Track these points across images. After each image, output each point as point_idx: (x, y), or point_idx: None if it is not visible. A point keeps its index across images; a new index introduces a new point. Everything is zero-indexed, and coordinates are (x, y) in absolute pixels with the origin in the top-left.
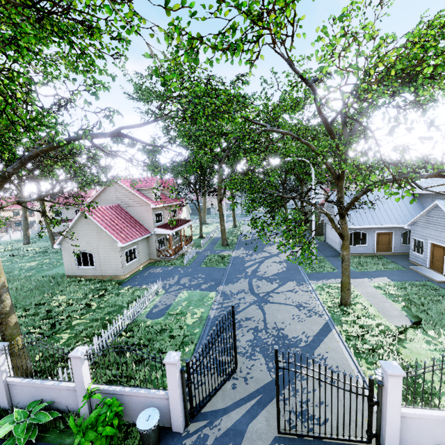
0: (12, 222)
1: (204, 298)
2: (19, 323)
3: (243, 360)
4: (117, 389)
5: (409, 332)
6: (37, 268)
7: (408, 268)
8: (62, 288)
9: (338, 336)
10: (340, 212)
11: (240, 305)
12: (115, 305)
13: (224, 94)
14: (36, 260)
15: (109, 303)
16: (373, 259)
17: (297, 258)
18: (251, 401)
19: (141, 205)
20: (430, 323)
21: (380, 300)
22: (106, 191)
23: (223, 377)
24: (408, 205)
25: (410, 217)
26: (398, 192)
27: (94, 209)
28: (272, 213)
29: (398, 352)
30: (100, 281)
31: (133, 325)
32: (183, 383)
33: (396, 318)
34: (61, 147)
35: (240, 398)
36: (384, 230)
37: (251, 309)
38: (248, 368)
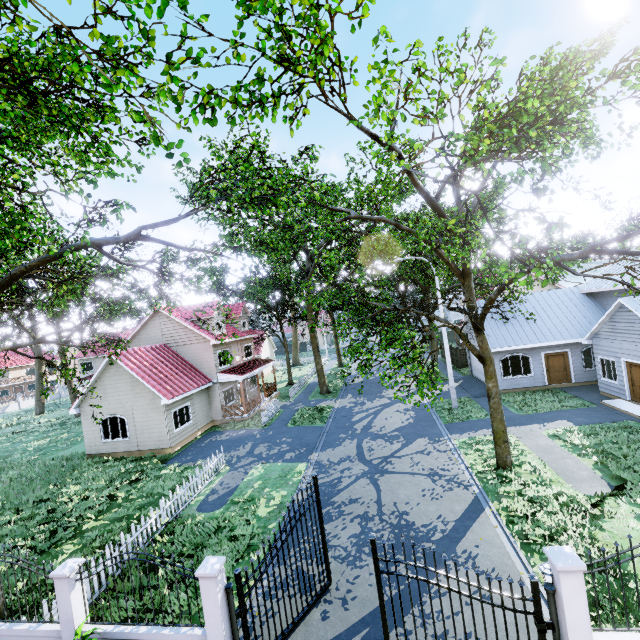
0: (24, 385)
1: (287, 474)
2: (4, 533)
3: (342, 569)
4: (126, 629)
5: (607, 502)
6: (48, 447)
7: (599, 404)
8: (78, 475)
9: (494, 518)
10: (473, 324)
11: (343, 480)
12: (152, 494)
13: (281, 172)
14: (49, 436)
15: (143, 492)
16: (544, 395)
17: (430, 402)
18: (351, 639)
19: (197, 342)
20: (639, 486)
21: (559, 455)
22: (147, 327)
23: (306, 601)
24: (584, 310)
25: (590, 328)
26: (521, 273)
27: (128, 352)
28: (377, 334)
29: (593, 538)
30: (136, 459)
31: (176, 524)
32: (231, 611)
33: (586, 481)
34: (68, 265)
35: (334, 635)
36: (554, 350)
37: (358, 485)
38: (349, 583)
